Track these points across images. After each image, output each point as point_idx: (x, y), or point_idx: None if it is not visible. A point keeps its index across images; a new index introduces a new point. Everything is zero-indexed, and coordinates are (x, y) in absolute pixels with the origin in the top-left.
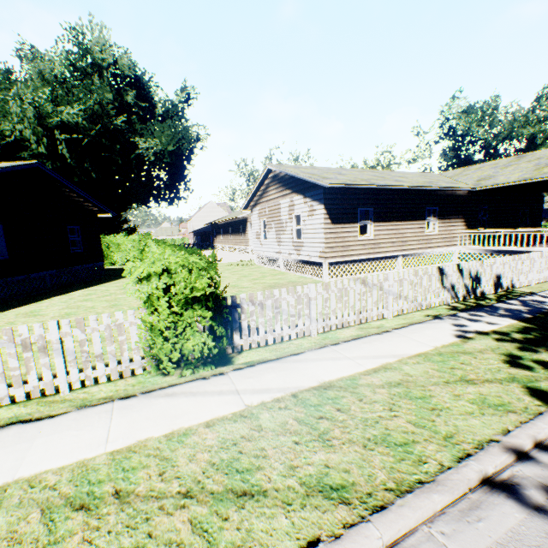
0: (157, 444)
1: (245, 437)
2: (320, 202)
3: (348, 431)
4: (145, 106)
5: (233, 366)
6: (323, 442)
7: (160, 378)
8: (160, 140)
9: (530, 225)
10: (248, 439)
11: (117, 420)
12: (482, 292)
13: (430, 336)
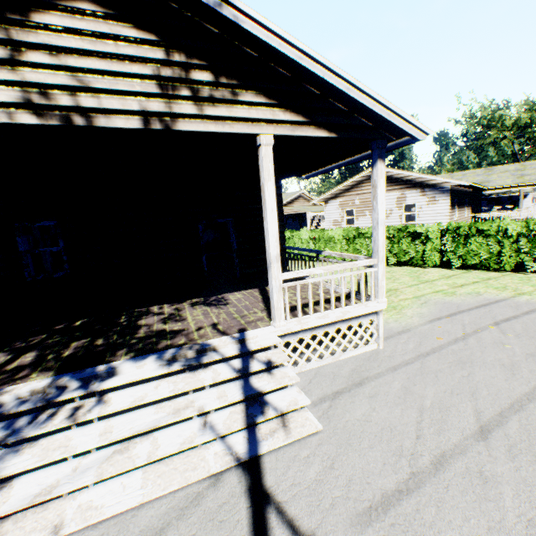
0: None
1: None
2: (445, 195)
3: None
4: None
5: None
6: None
7: None
8: None
9: (479, 212)
10: None
11: None
12: None
13: None
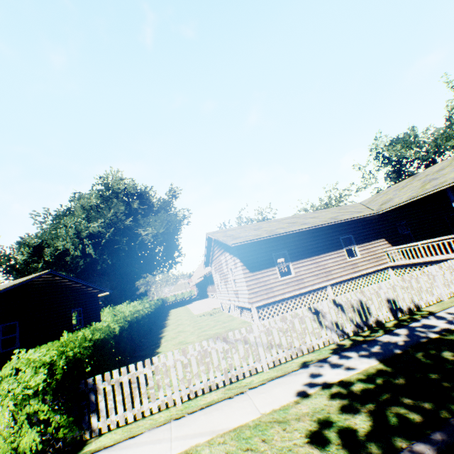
0: None
1: None
2: (237, 257)
3: None
4: (145, 207)
5: None
6: None
7: None
8: (154, 227)
9: None
10: None
11: None
12: (377, 321)
13: (273, 396)
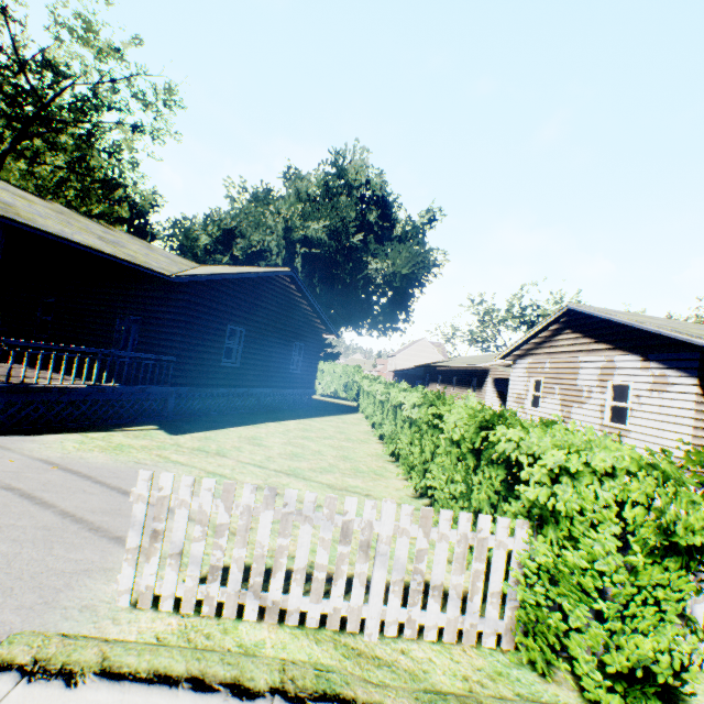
0: None
1: None
2: (688, 373)
3: None
4: (385, 226)
5: None
6: None
7: (535, 677)
8: (394, 262)
9: None
10: None
11: None
12: None
13: None
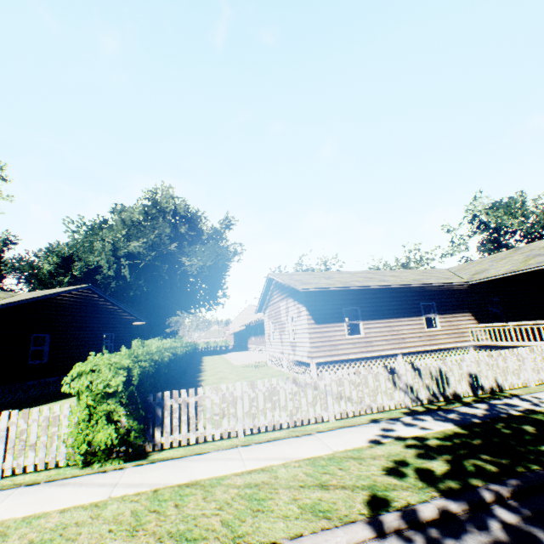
0: (12, 523)
1: (78, 522)
2: (303, 304)
3: (162, 524)
4: (194, 234)
5: (138, 461)
6: (131, 531)
7: (76, 470)
8: (201, 258)
9: None
10: (78, 524)
11: (6, 502)
12: (455, 393)
13: (344, 439)
